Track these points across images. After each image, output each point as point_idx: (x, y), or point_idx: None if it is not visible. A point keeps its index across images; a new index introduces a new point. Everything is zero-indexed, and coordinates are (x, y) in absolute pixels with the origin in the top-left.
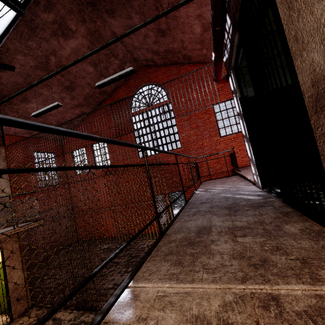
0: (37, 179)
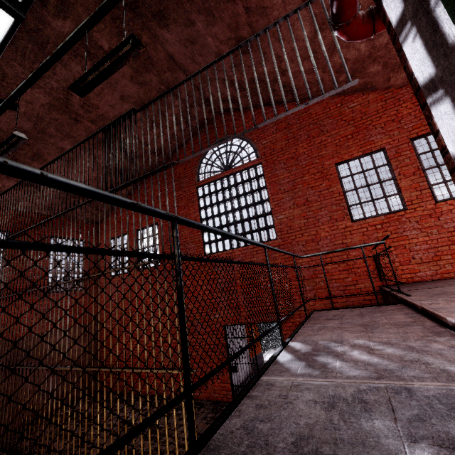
0: (46, 278)
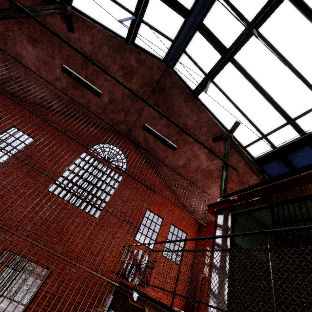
0: None
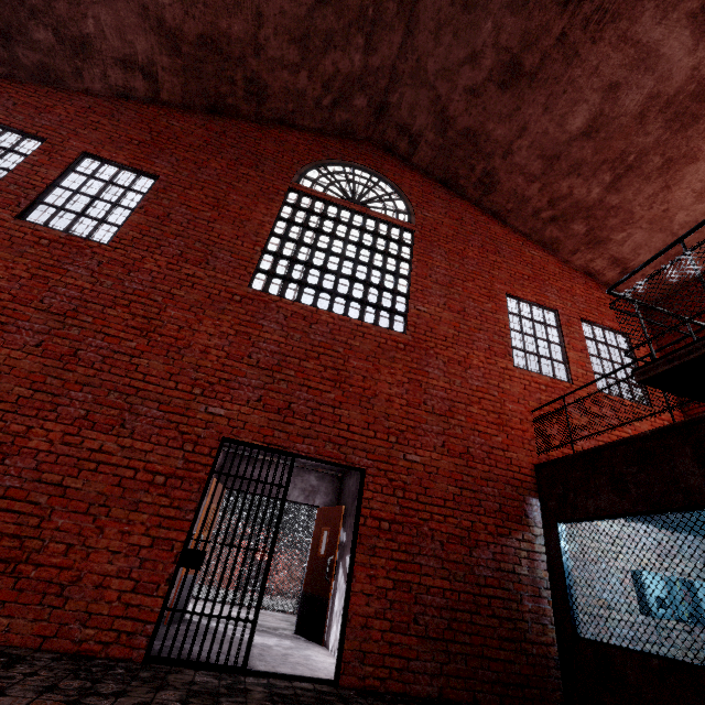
0: None
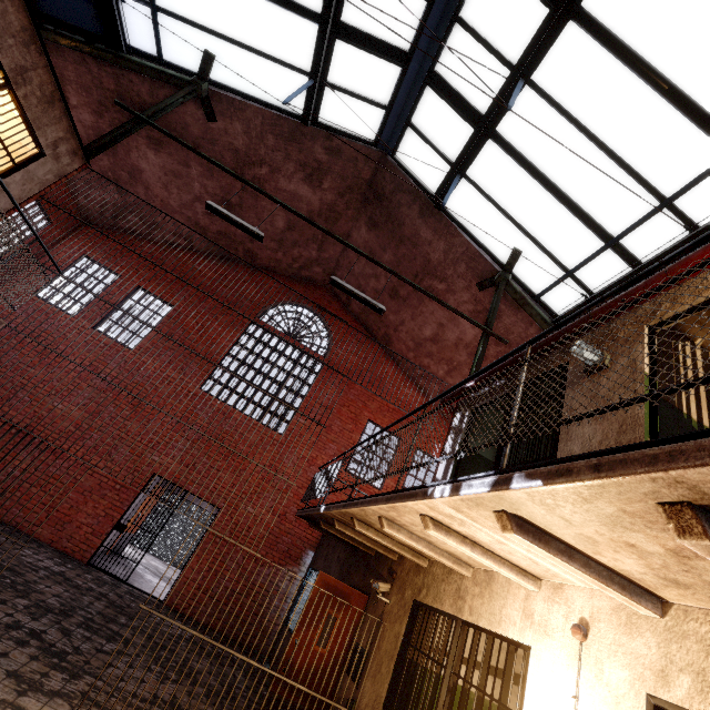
0: None
